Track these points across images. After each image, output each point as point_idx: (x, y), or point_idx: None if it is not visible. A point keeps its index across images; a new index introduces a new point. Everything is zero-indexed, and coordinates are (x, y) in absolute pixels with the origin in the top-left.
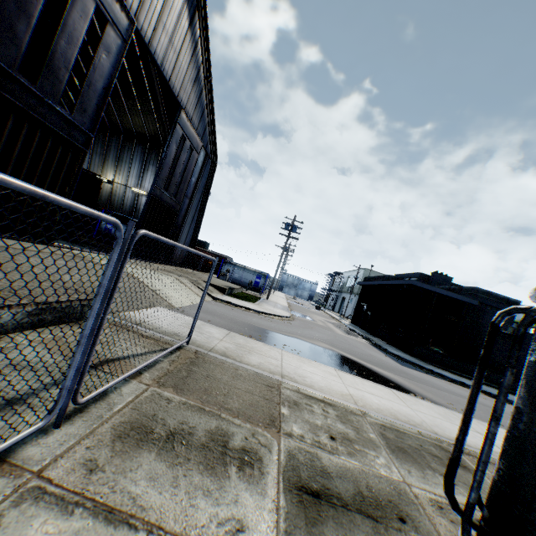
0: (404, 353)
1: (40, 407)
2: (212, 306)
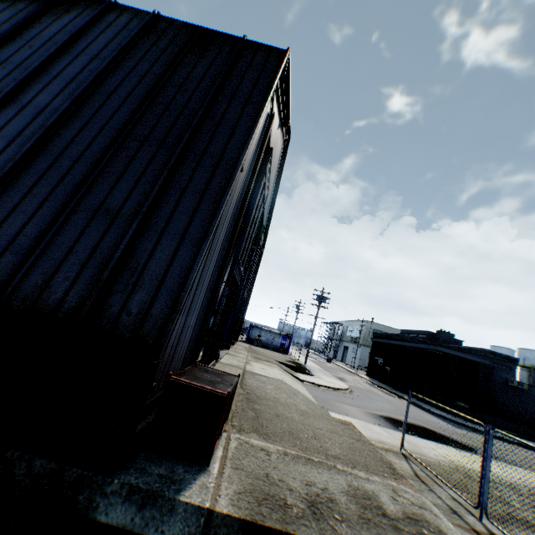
0: (438, 409)
1: (460, 511)
2: (315, 392)
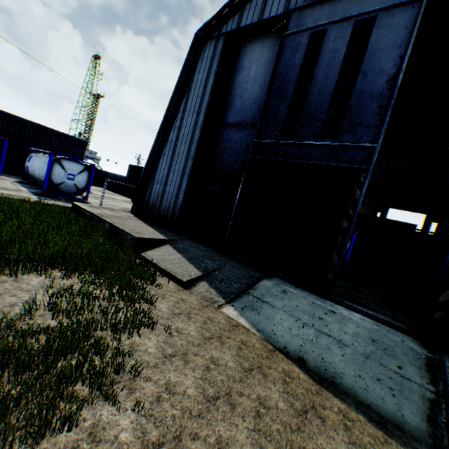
0: None
1: None
2: None
